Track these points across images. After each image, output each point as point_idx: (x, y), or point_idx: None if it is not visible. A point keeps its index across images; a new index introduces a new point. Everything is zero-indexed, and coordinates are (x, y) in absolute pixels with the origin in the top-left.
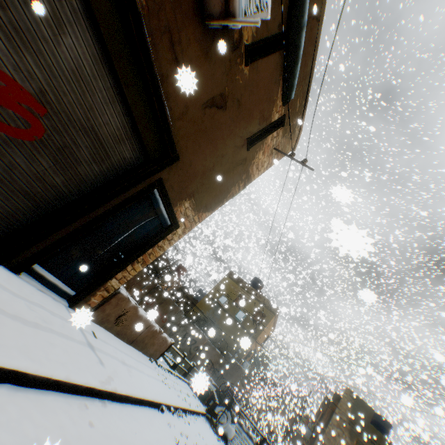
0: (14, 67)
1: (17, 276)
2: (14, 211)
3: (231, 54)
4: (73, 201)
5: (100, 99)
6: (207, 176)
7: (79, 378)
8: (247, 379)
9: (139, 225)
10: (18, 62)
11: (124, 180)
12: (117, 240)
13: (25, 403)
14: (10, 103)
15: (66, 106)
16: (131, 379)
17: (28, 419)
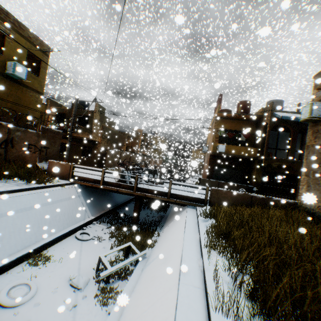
0: None
1: None
2: None
3: None
4: None
5: None
6: None
7: None
8: None
9: None
10: None
11: None
12: None
13: None
14: None
15: None
16: None
17: None
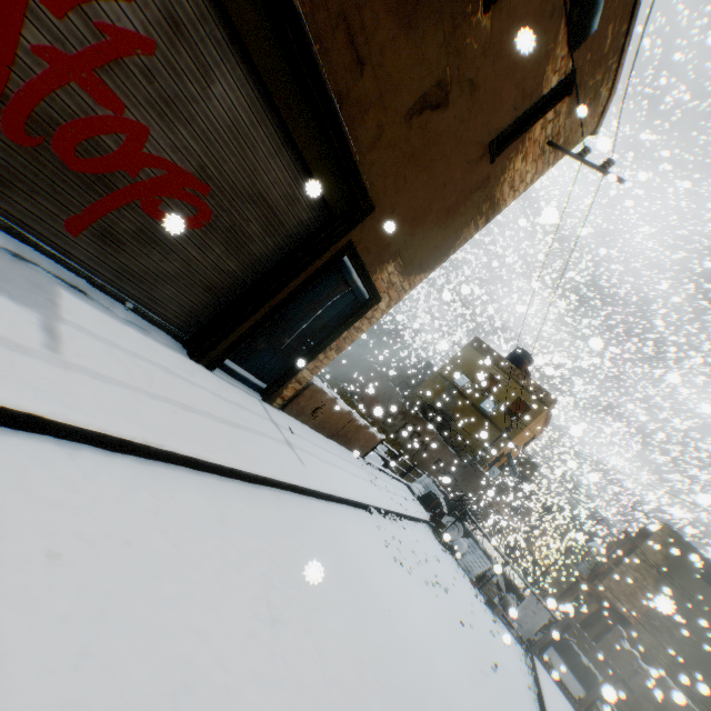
0: (170, 148)
1: (211, 373)
2: (197, 306)
3: (454, 5)
4: (250, 286)
5: (263, 152)
6: (420, 222)
7: (282, 477)
8: (498, 490)
9: (328, 304)
10: (173, 141)
11: (303, 253)
12: (303, 326)
13: (244, 494)
14: (174, 192)
15: (227, 176)
16: (334, 479)
17: (249, 507)
